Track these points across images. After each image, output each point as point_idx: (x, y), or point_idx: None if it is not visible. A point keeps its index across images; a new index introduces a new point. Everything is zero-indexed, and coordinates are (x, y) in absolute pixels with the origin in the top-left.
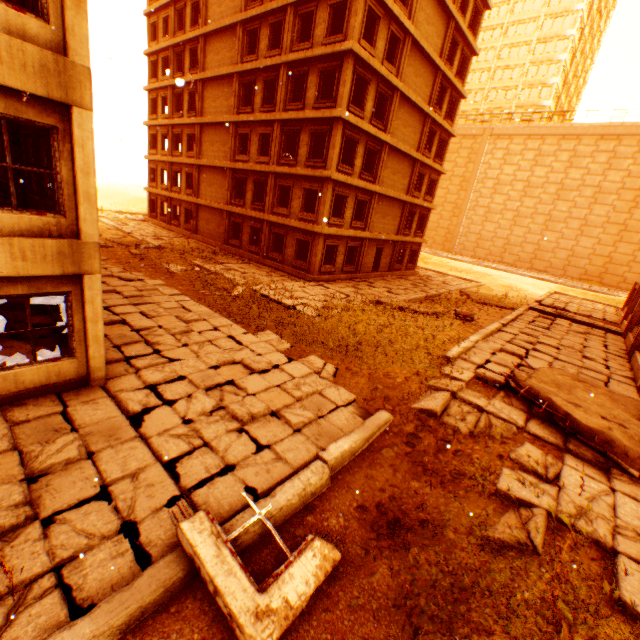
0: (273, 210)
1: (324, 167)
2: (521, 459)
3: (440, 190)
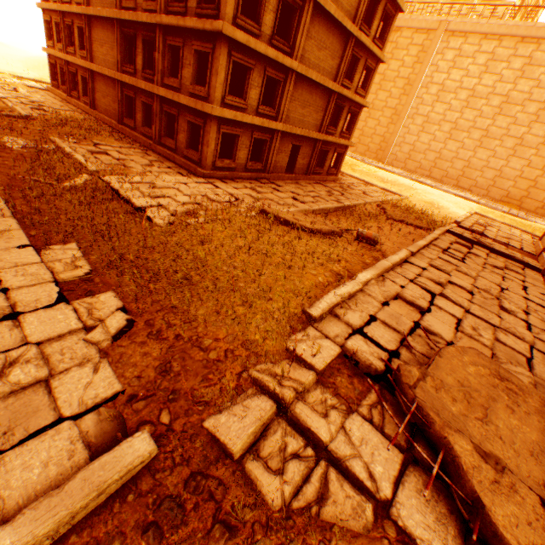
0: (163, 81)
1: (217, 17)
2: None
3: (382, 93)
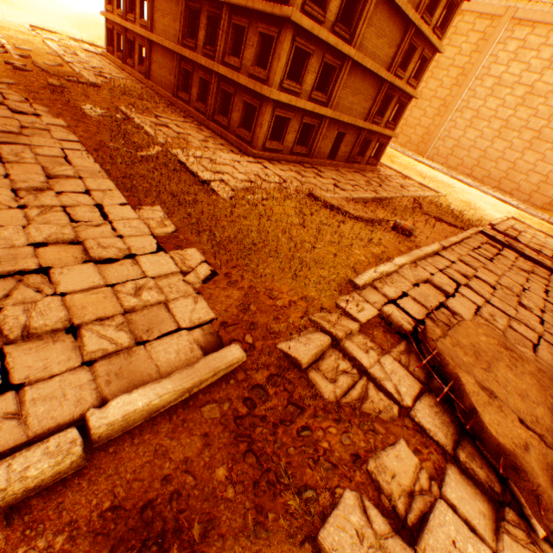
0: (224, 59)
1: (287, 2)
2: (381, 477)
3: (433, 81)
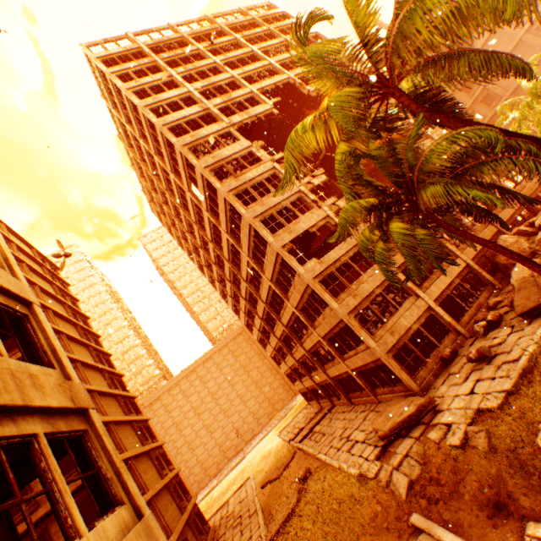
0: None
1: None
2: (438, 436)
3: None
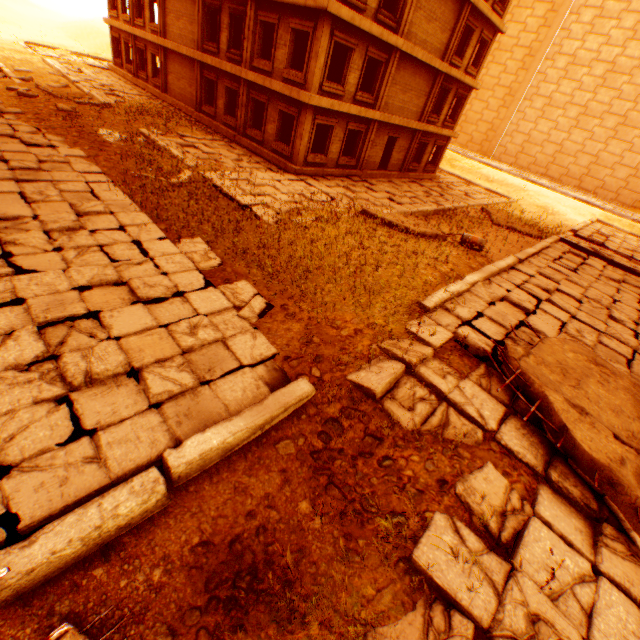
0: (252, 63)
1: None
2: (470, 498)
3: (495, 66)
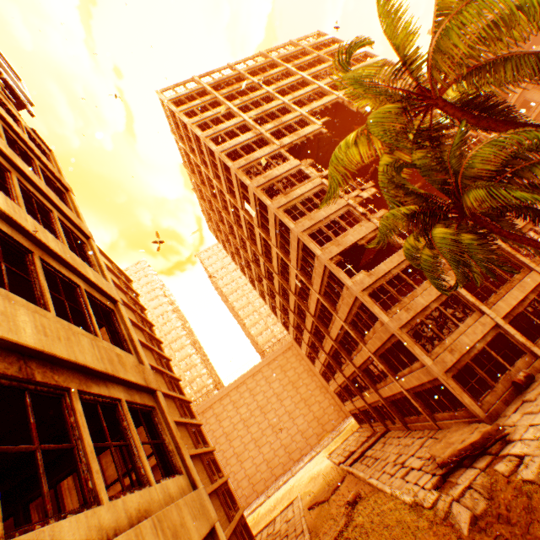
0: None
1: None
2: (508, 469)
3: None
